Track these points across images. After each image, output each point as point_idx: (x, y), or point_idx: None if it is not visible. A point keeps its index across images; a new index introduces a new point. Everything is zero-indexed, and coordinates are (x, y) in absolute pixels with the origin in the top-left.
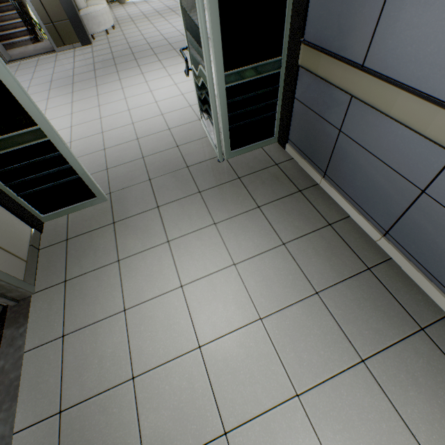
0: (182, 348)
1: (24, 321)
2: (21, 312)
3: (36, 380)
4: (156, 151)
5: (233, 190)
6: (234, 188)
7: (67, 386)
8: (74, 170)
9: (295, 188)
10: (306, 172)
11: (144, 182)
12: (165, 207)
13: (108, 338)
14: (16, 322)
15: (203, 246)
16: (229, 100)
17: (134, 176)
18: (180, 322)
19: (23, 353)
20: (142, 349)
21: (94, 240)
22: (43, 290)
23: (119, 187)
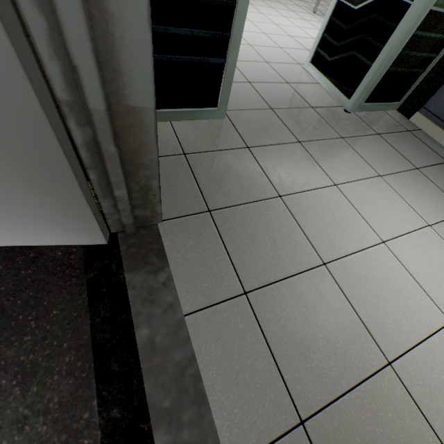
0: (430, 322)
1: (161, 263)
2: (149, 248)
3: (229, 366)
4: (263, 80)
5: (379, 144)
6: (379, 143)
7: (291, 376)
8: (225, 46)
9: (441, 158)
10: (441, 145)
11: (265, 110)
12: (309, 144)
13: (321, 301)
14: (145, 264)
15: (381, 198)
16: (416, 30)
17: (248, 100)
18: (408, 288)
19: (183, 317)
20: (379, 321)
21: (229, 163)
22: (176, 219)
23: (233, 106)
